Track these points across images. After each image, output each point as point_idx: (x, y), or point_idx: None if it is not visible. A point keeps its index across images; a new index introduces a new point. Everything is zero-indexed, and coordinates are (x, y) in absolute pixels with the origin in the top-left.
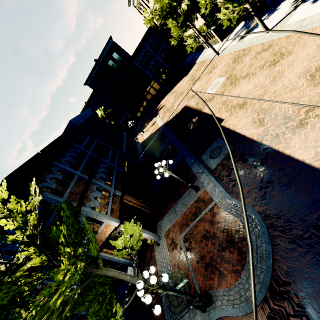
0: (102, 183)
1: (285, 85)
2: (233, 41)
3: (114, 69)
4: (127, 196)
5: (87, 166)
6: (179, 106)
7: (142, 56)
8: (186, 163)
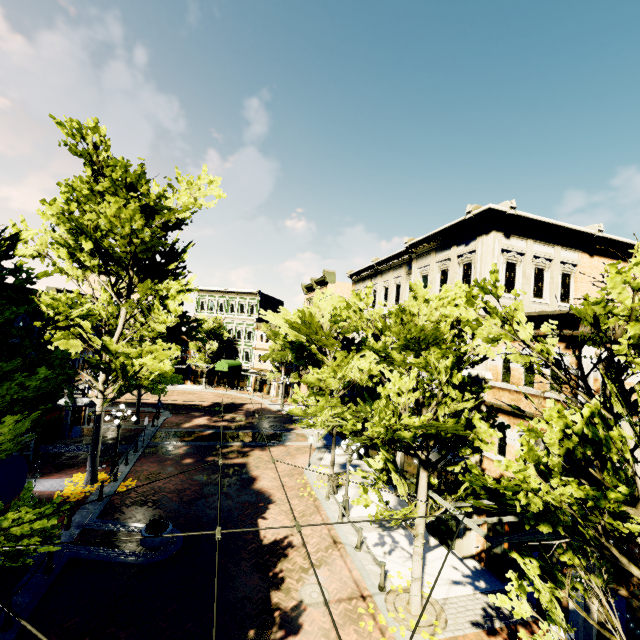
0: None
1: None
2: None
3: None
4: None
5: None
6: None
7: None
8: None
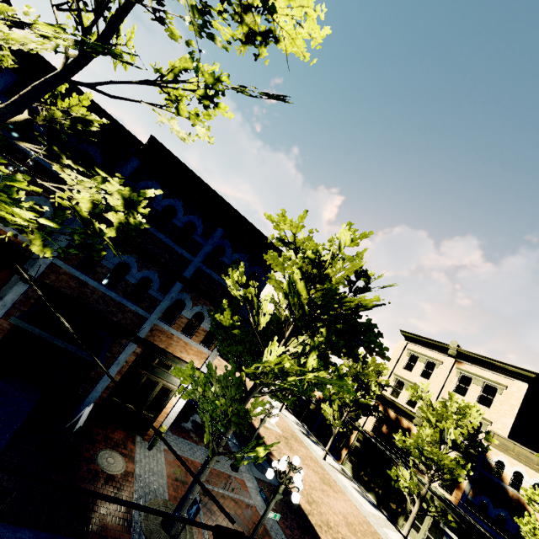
0: None
1: (330, 505)
2: (295, 423)
3: None
4: None
5: None
6: None
7: None
8: None
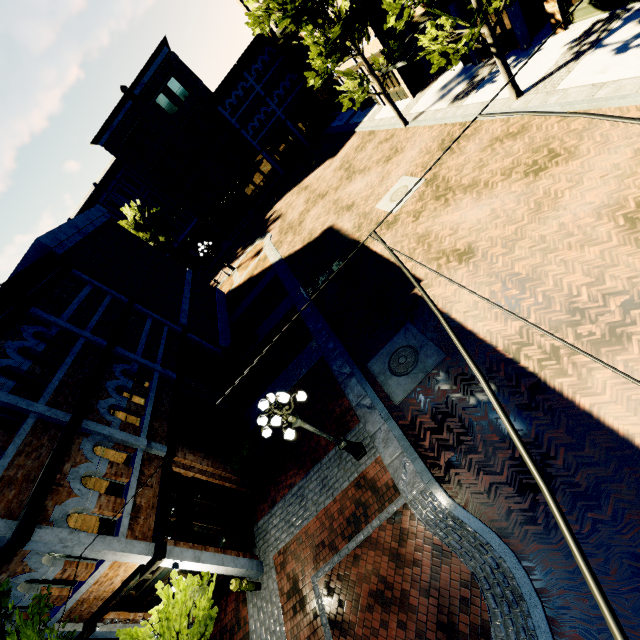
0: (114, 429)
1: (567, 229)
2: (440, 102)
3: (170, 117)
4: (182, 456)
5: (74, 376)
6: (317, 225)
7: (239, 97)
8: (332, 372)
